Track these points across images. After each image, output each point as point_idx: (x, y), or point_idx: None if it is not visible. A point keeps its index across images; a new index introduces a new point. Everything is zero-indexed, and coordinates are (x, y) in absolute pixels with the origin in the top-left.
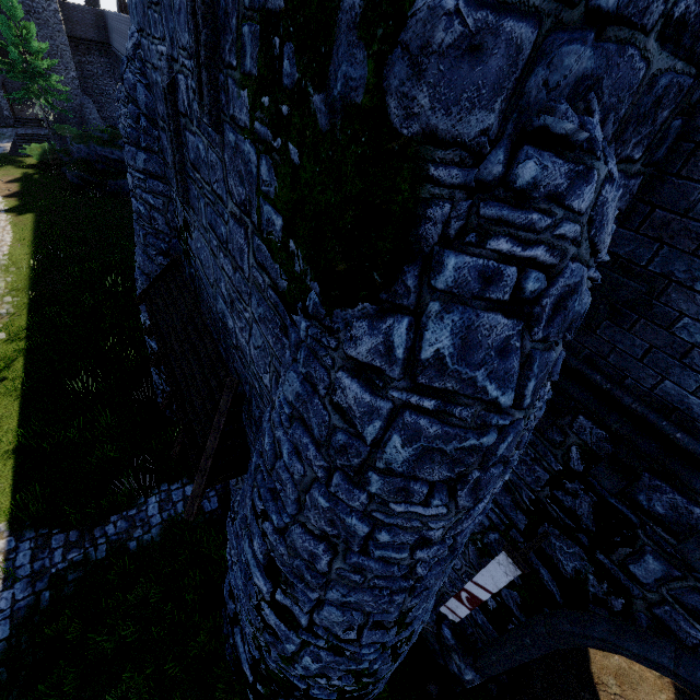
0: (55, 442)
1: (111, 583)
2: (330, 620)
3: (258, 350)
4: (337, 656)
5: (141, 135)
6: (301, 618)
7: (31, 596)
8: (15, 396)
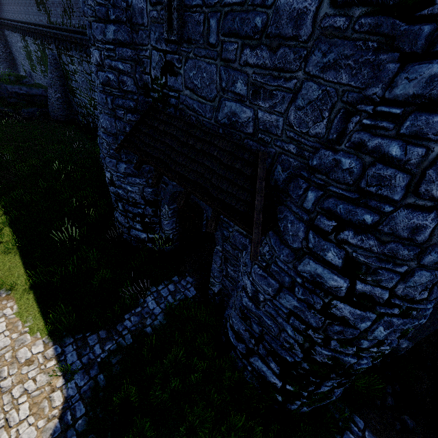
0: (59, 277)
1: (145, 357)
2: (418, 283)
3: (308, 106)
4: (404, 319)
5: (110, 9)
6: (385, 294)
7: (89, 381)
8: (14, 252)
